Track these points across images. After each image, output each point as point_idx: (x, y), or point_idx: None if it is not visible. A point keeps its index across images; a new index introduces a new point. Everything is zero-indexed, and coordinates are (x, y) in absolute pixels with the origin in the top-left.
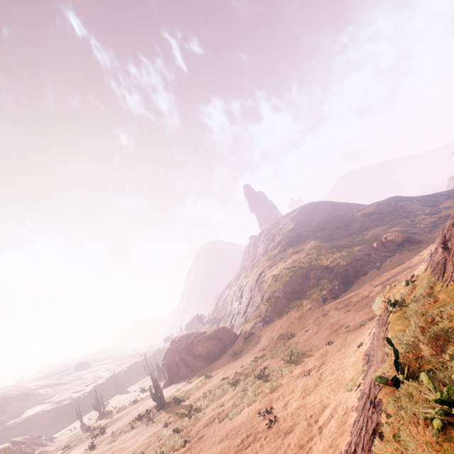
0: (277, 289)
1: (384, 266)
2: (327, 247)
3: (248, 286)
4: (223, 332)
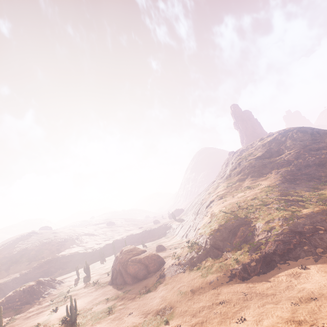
0: (204, 234)
1: (326, 257)
2: (277, 195)
3: (203, 207)
4: (150, 260)
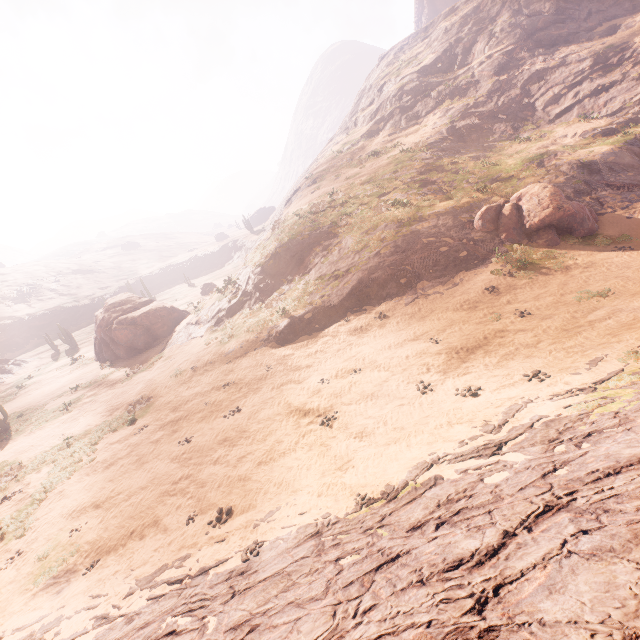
0: (250, 265)
1: (425, 297)
2: (414, 171)
3: None
4: (153, 318)
